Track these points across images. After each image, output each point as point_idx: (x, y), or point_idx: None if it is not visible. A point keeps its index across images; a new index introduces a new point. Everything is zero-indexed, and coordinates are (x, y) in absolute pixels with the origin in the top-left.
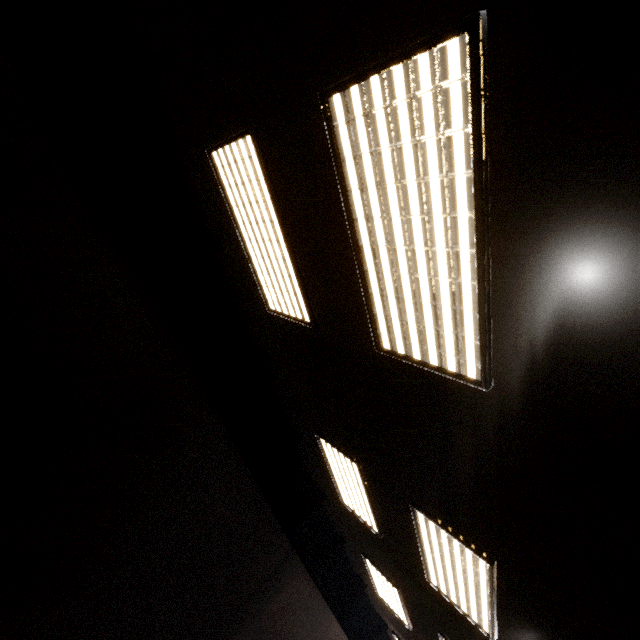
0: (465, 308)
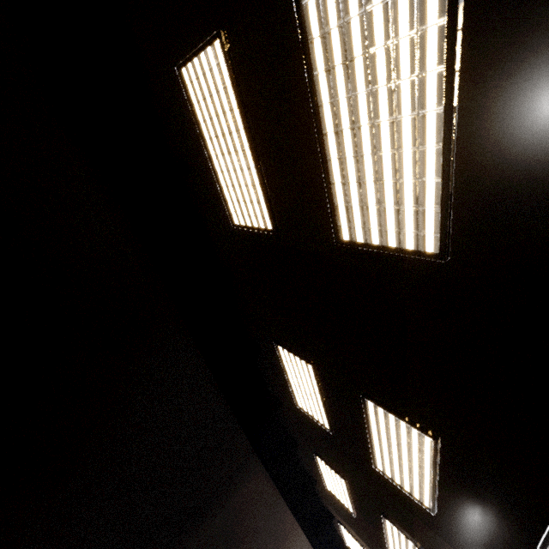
0: (428, 177)
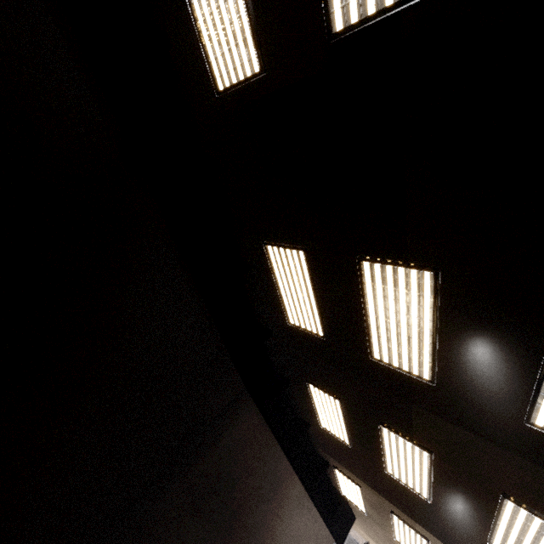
0: None
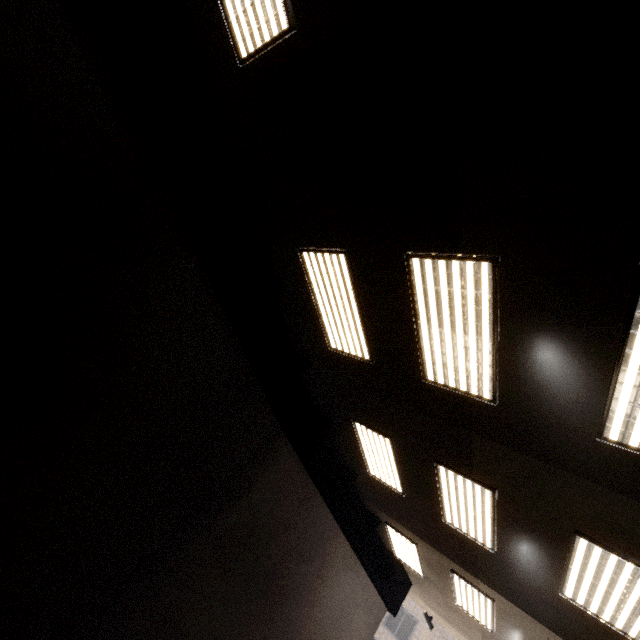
0: None
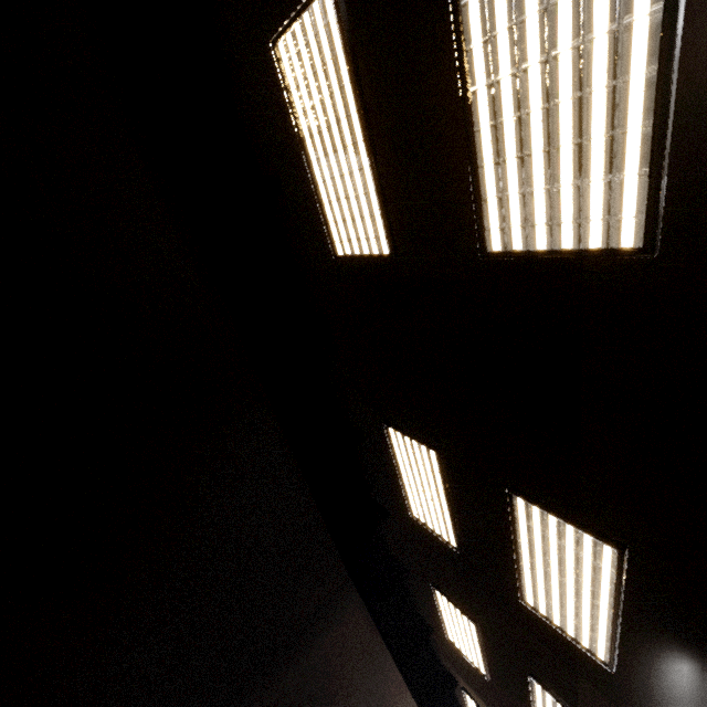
0: (630, 127)
